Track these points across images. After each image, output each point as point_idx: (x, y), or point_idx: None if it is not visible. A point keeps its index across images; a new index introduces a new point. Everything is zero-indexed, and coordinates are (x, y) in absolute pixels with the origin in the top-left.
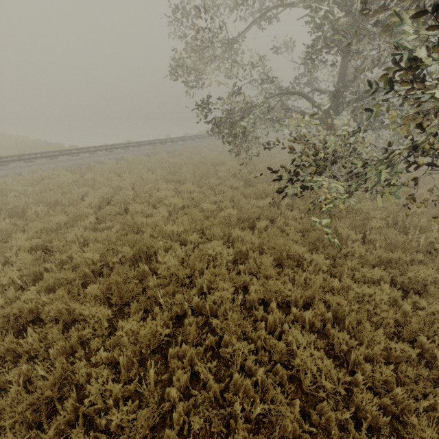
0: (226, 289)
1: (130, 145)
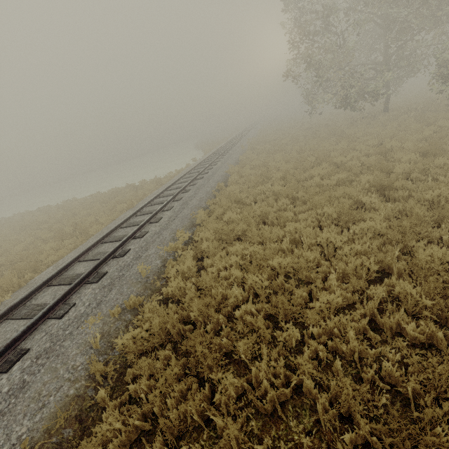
0: None
1: (222, 152)
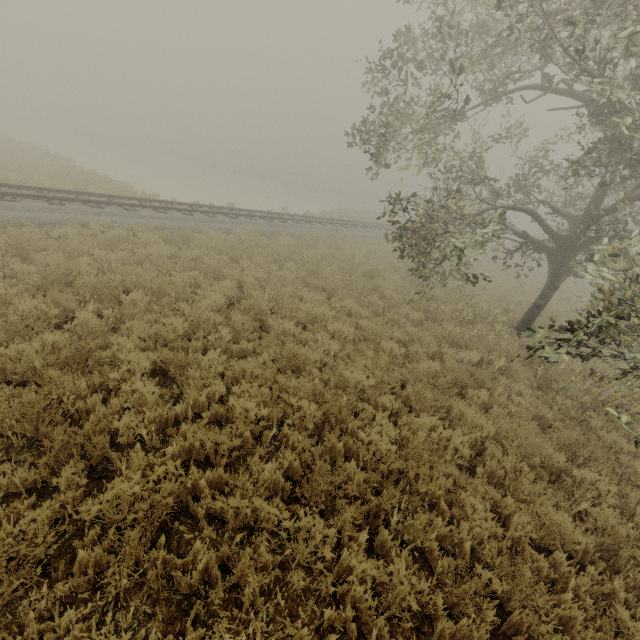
0: (476, 511)
1: (239, 213)
